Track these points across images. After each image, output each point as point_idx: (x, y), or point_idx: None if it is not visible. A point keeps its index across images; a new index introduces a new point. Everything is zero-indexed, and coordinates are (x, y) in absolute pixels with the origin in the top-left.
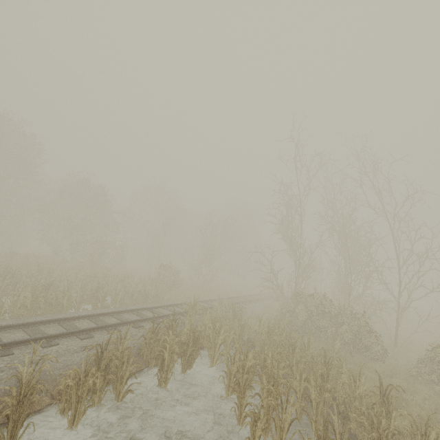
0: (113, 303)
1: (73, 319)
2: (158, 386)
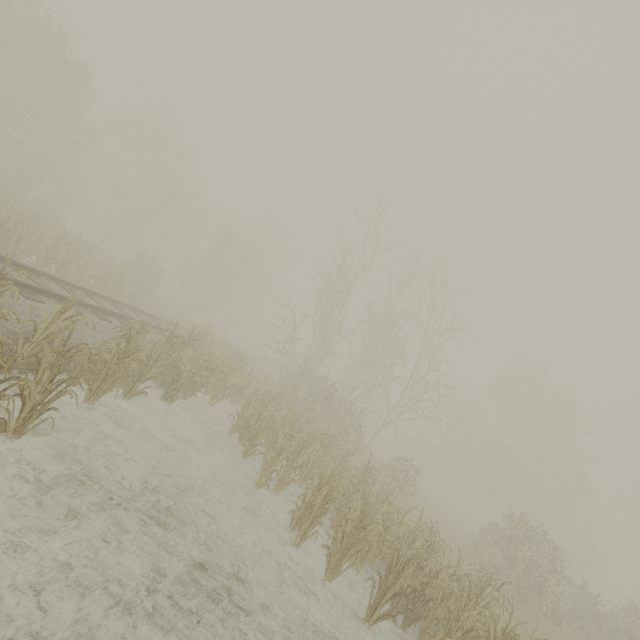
0: (77, 277)
1: (41, 275)
2: (161, 401)
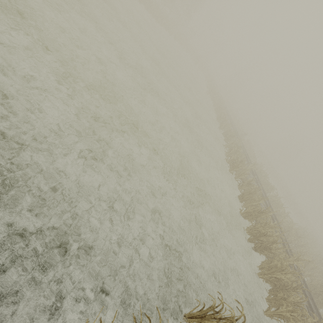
0: None
1: None
2: None
